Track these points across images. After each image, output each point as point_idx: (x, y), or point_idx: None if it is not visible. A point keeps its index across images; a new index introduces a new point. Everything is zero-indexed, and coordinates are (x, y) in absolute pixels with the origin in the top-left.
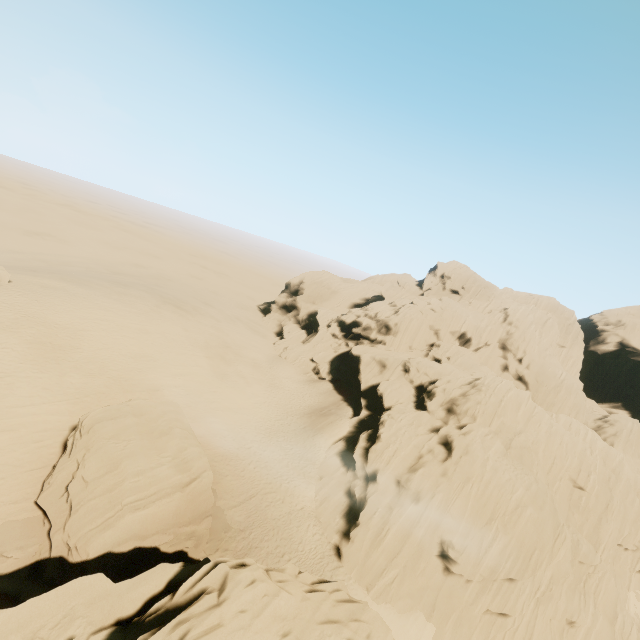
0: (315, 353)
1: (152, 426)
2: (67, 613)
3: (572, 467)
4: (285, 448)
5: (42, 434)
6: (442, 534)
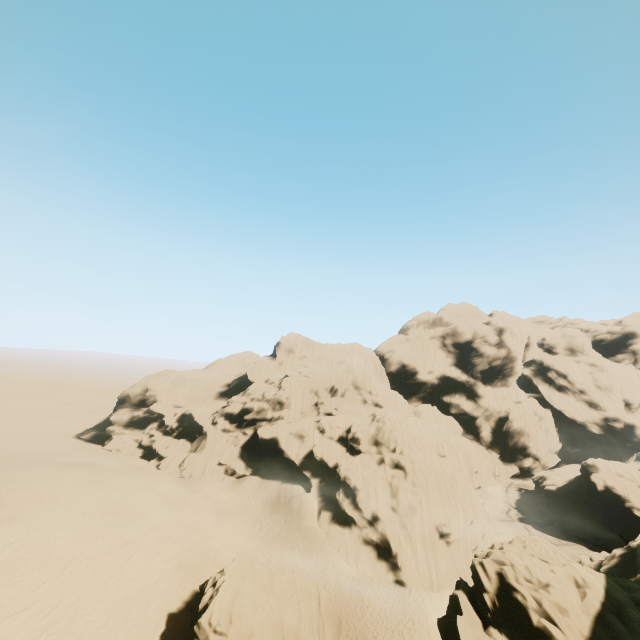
0: (219, 455)
1: (259, 580)
2: (476, 639)
3: (435, 446)
4: (293, 547)
5: None
6: (435, 522)
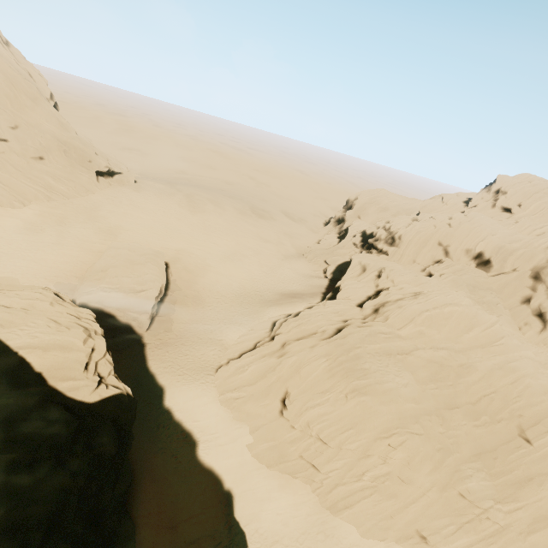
0: (330, 256)
1: (137, 258)
2: None
3: (527, 415)
4: (243, 307)
5: (102, 254)
6: (288, 387)
